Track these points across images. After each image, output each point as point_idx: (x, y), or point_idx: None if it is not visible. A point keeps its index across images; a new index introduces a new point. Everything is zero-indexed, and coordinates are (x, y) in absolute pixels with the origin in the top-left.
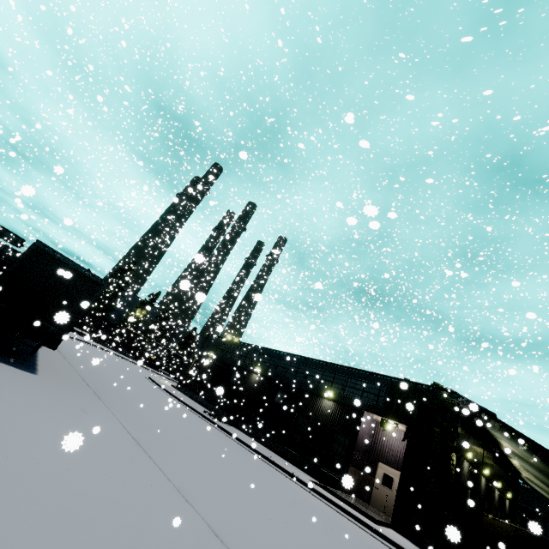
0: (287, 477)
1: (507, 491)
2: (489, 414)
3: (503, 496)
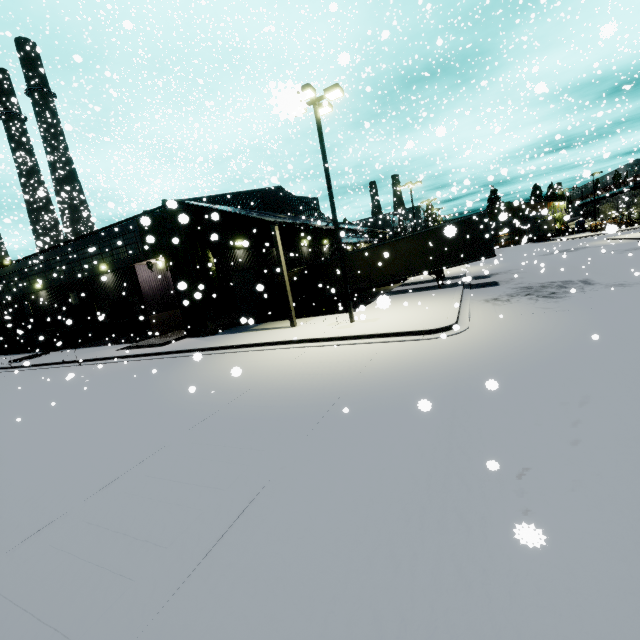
0: (83, 365)
1: (323, 241)
2: (202, 208)
3: (317, 247)
